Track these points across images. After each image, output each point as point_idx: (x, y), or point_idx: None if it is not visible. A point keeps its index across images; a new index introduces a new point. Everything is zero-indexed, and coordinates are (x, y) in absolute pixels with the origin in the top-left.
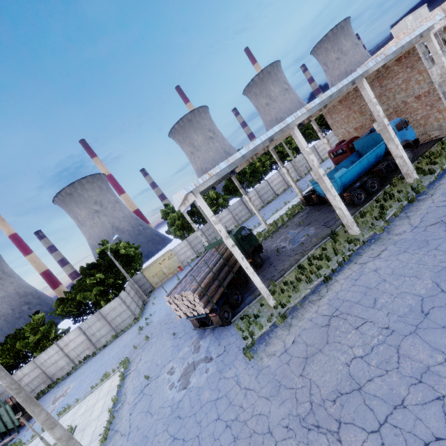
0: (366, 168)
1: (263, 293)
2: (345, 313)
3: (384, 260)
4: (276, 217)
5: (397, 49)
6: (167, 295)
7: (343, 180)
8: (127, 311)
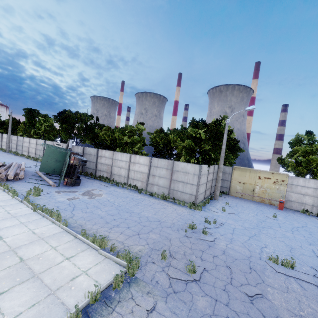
0: None
1: None
2: None
3: None
4: None
5: None
6: None
7: None
8: (193, 188)
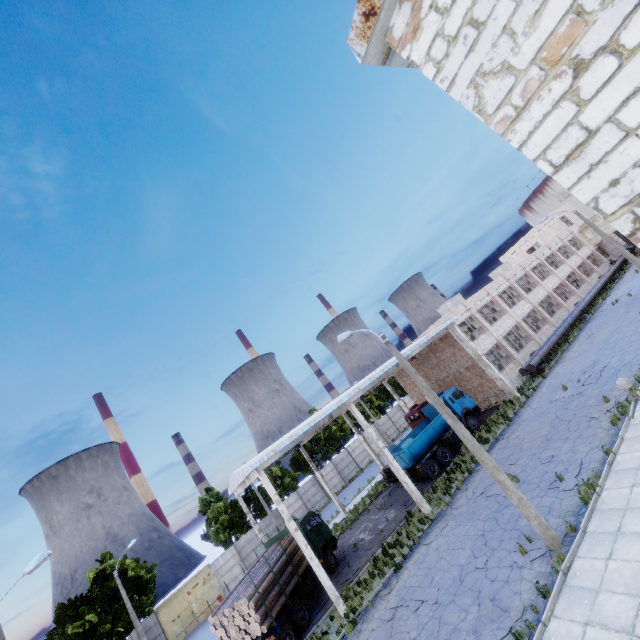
0: (434, 437)
1: (331, 595)
2: (408, 599)
3: (444, 537)
4: (358, 500)
5: (429, 339)
6: (213, 613)
7: (412, 450)
8: None
